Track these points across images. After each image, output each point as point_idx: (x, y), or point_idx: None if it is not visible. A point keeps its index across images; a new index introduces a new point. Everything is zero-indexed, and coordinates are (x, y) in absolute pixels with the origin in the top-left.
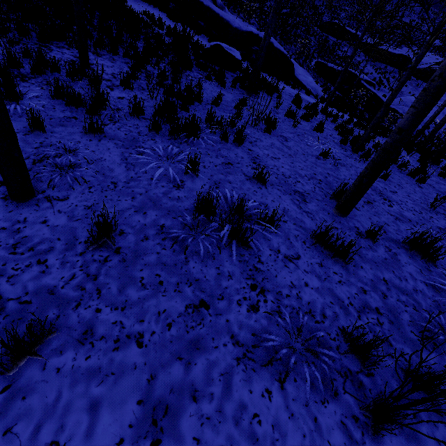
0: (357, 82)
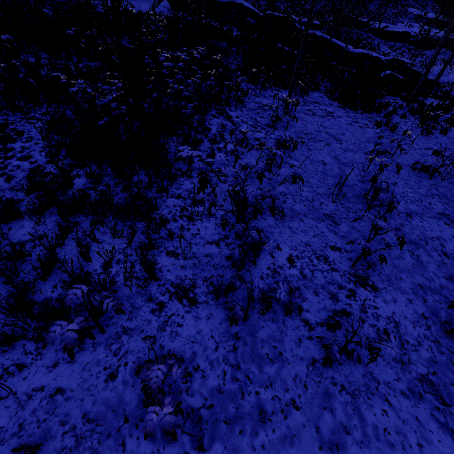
0: (404, 66)
